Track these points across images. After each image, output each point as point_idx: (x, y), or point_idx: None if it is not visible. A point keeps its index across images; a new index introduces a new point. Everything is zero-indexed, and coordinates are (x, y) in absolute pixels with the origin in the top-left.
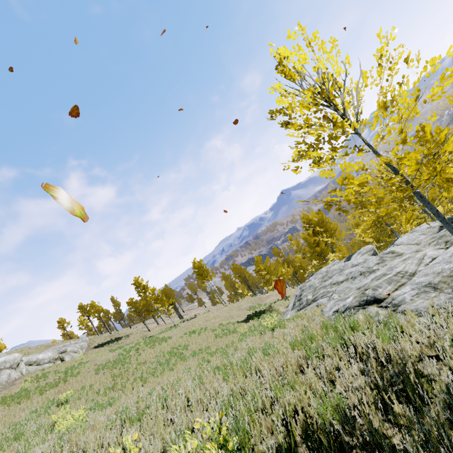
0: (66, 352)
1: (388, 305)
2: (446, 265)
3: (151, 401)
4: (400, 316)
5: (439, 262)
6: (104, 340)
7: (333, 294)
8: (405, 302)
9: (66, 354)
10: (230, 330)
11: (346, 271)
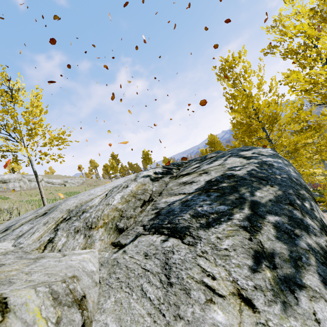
0: (67, 182)
1: None
2: None
3: (3, 204)
4: None
5: None
6: (91, 182)
7: None
8: None
9: (67, 183)
10: None
11: None
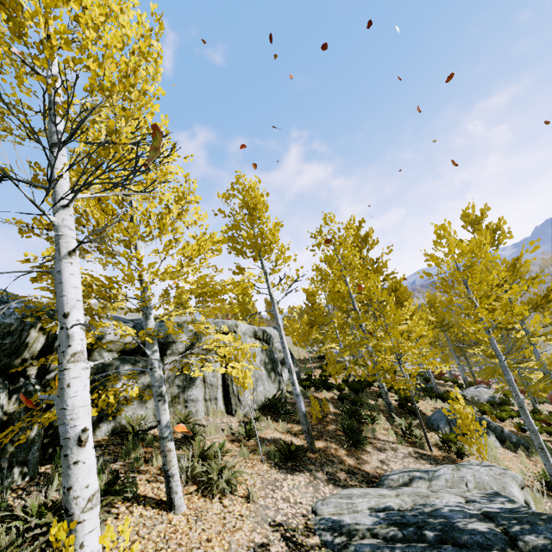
0: None
1: None
2: None
3: None
4: None
5: None
6: None
7: None
8: None
9: None
10: None
11: None
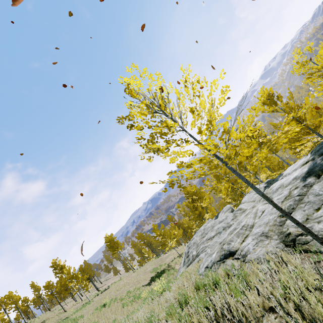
0: None
1: (239, 256)
2: (270, 216)
3: None
4: (248, 265)
5: (266, 215)
6: None
7: (208, 248)
8: (249, 252)
9: None
10: (135, 296)
11: (215, 227)
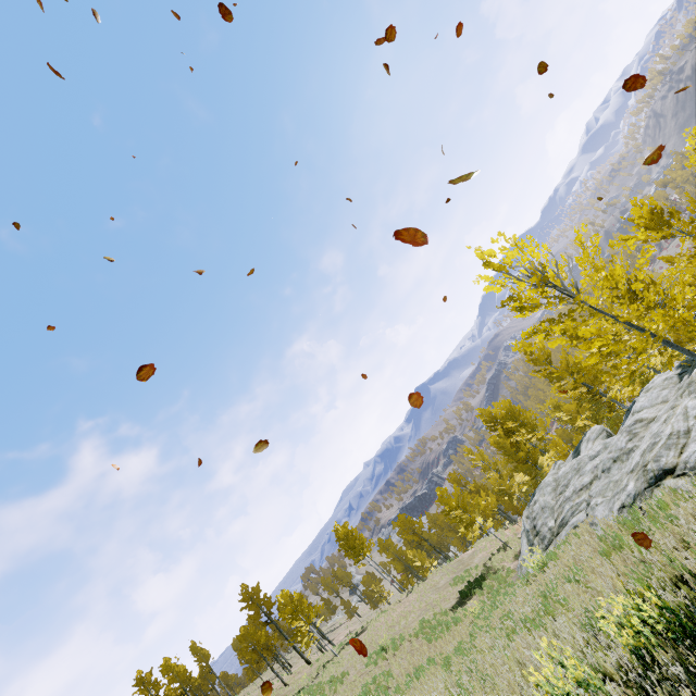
0: None
1: (684, 471)
2: None
3: None
4: None
5: None
6: None
7: (592, 499)
8: None
9: None
10: (447, 621)
11: (587, 467)
